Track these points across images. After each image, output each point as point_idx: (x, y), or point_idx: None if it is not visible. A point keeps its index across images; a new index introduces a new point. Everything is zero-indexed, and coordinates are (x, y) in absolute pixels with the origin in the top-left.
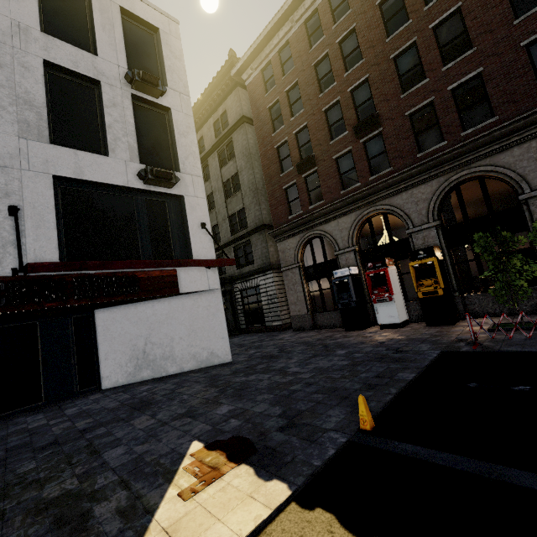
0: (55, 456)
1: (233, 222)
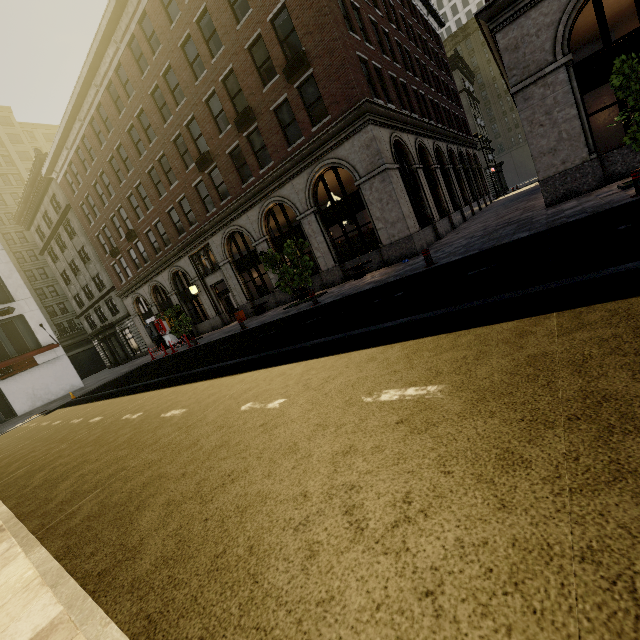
0: None
1: (98, 282)
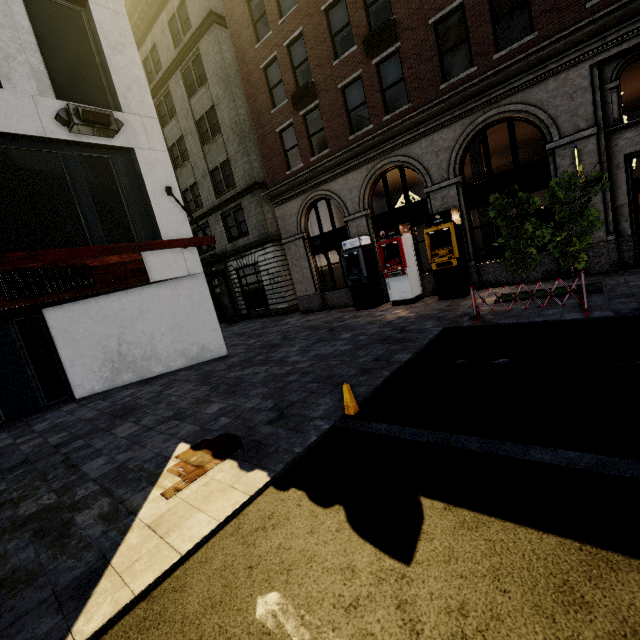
0: (28, 475)
1: (217, 180)
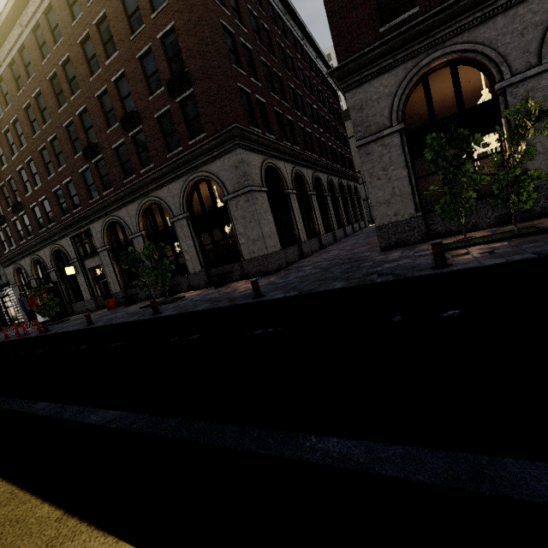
0: None
1: None
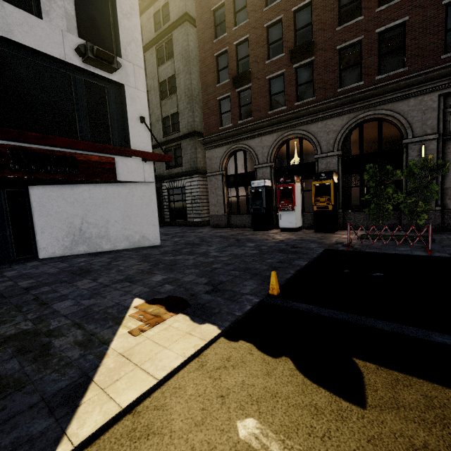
0: (4, 306)
1: (166, 125)
